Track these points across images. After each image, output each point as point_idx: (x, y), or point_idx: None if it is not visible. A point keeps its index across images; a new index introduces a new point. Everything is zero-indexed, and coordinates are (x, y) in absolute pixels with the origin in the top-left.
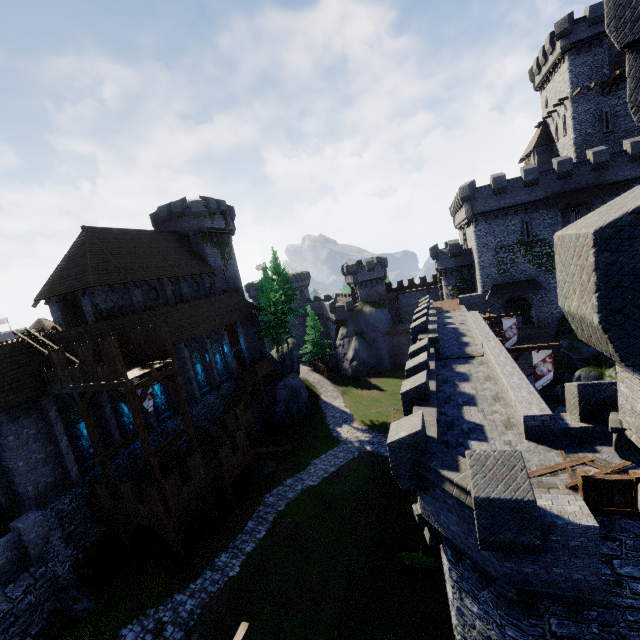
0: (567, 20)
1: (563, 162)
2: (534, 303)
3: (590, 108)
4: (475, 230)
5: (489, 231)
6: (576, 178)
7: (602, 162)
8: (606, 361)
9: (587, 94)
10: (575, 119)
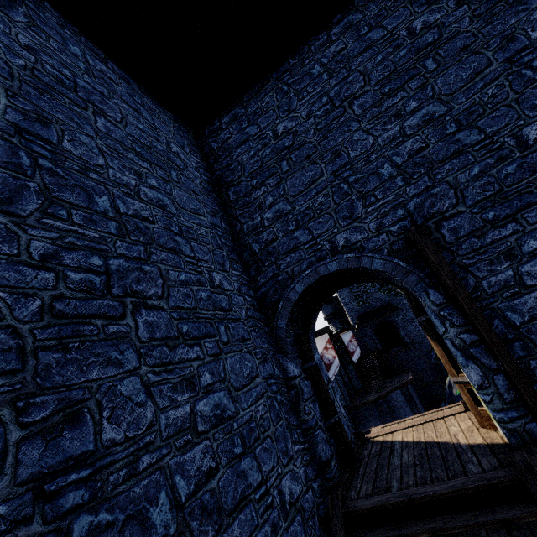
0: None
1: None
2: (399, 324)
3: None
4: None
5: None
6: None
7: None
8: None
9: None
10: None
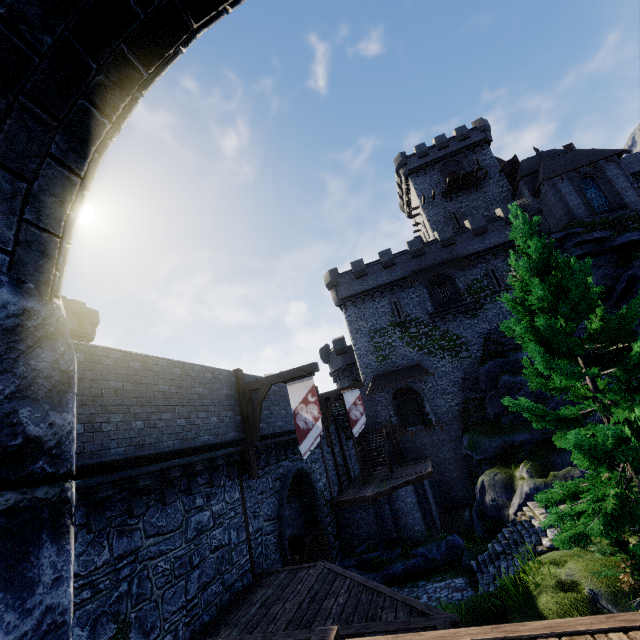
0: (400, 156)
1: (412, 242)
2: (426, 394)
3: (439, 211)
4: (346, 316)
5: (359, 315)
6: (430, 255)
7: (448, 238)
8: (515, 456)
9: (434, 202)
10: (430, 221)
